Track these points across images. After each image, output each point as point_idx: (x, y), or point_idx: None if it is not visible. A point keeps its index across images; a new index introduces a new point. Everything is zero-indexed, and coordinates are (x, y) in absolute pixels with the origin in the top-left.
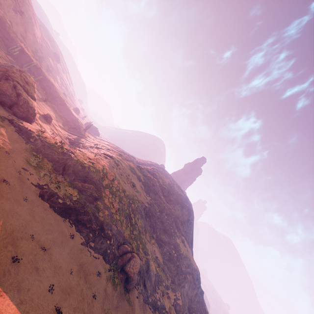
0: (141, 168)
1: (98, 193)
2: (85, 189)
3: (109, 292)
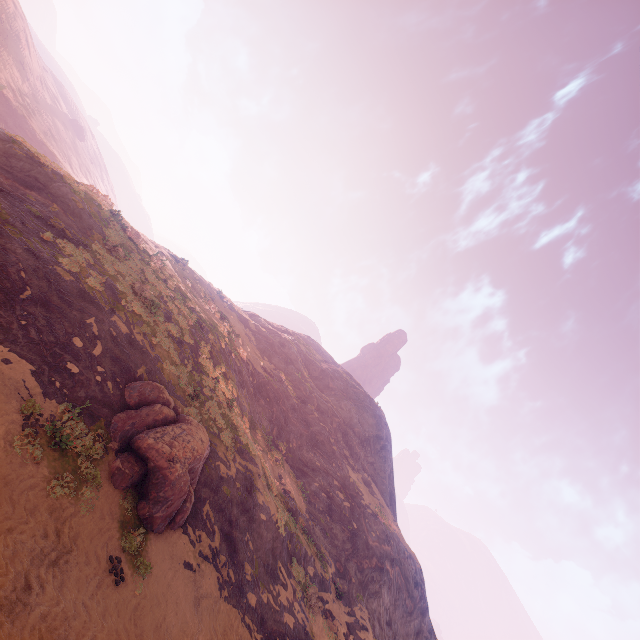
0: (253, 314)
1: (76, 233)
2: (21, 197)
3: (14, 478)
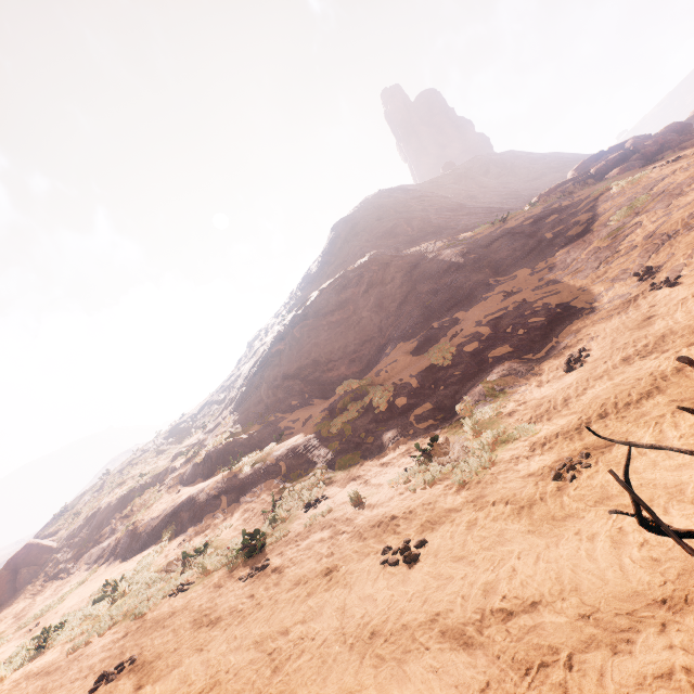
0: None
1: None
2: None
3: None
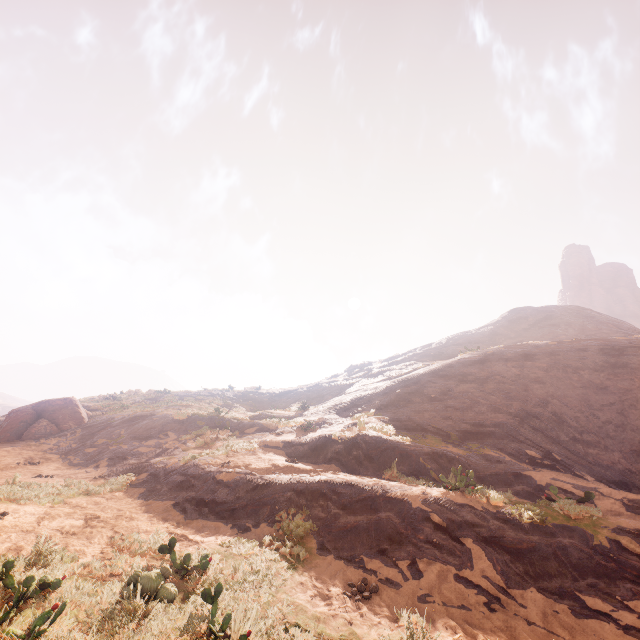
0: None
1: None
2: None
3: None
